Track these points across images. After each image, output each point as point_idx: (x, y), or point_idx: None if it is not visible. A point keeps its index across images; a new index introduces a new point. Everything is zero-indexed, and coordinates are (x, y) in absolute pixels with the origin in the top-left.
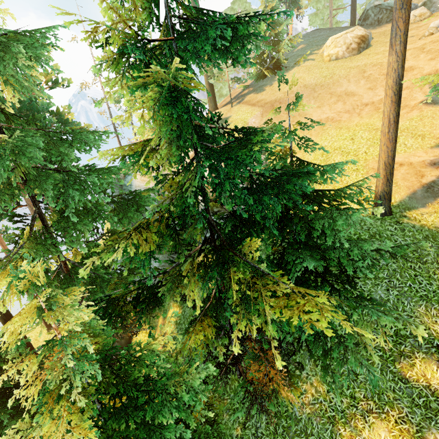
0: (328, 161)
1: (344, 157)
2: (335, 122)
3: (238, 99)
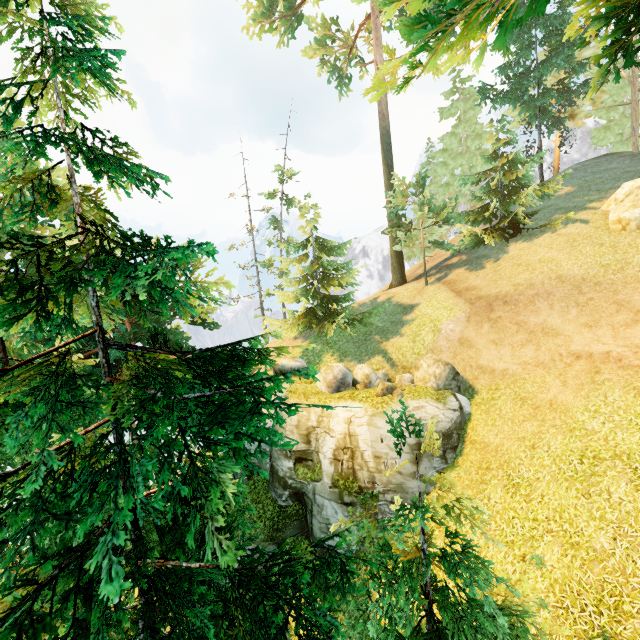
0: (594, 486)
1: (638, 494)
2: (625, 368)
3: (439, 272)
